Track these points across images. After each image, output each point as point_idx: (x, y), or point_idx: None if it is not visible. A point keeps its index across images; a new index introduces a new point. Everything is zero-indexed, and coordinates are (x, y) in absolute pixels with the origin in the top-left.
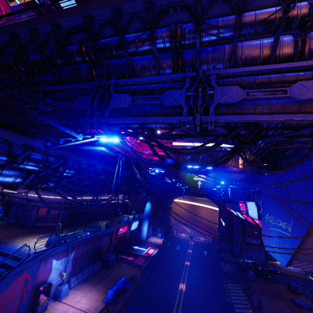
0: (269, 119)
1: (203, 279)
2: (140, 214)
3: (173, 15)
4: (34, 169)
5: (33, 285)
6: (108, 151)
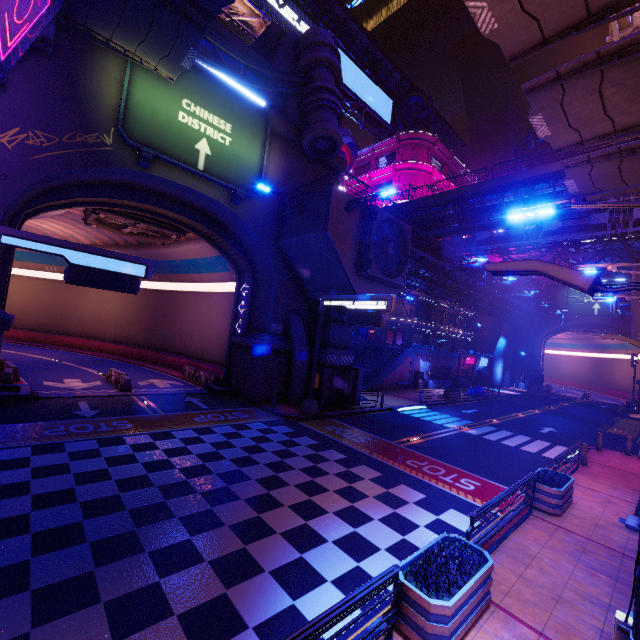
0: (572, 237)
1: (584, 411)
2: (489, 355)
3: (514, 185)
4: (438, 279)
5: (413, 369)
6: (480, 265)
